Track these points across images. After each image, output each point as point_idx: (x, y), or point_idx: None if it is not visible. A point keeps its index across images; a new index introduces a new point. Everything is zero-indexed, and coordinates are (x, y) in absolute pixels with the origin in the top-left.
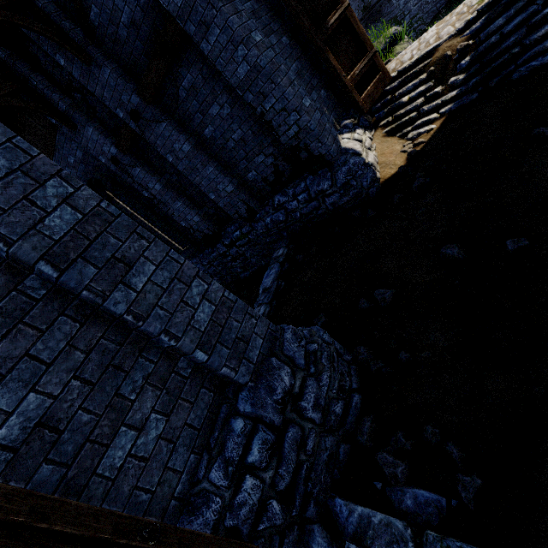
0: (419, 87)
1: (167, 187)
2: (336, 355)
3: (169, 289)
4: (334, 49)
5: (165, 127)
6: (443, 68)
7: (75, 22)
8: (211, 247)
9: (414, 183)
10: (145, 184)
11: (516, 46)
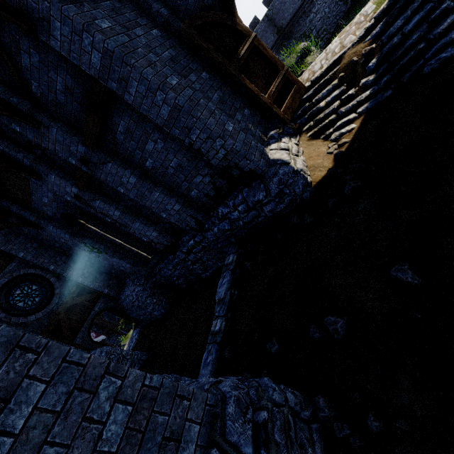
0: (333, 92)
1: (125, 212)
2: (291, 418)
3: (66, 409)
4: (249, 74)
5: (111, 166)
6: (353, 72)
7: (22, 96)
8: (173, 254)
9: (346, 187)
10: (106, 212)
11: (421, 42)
